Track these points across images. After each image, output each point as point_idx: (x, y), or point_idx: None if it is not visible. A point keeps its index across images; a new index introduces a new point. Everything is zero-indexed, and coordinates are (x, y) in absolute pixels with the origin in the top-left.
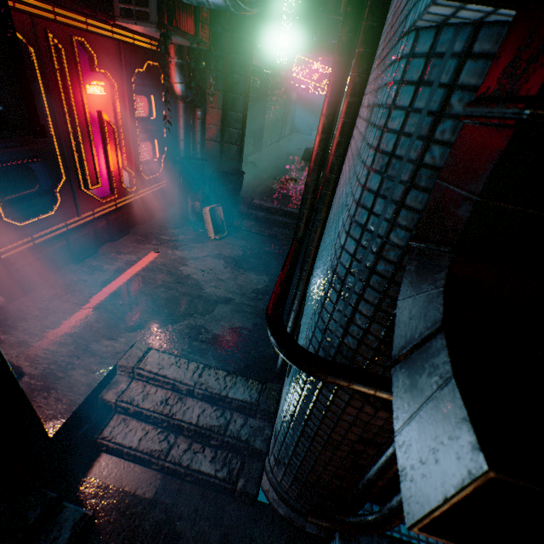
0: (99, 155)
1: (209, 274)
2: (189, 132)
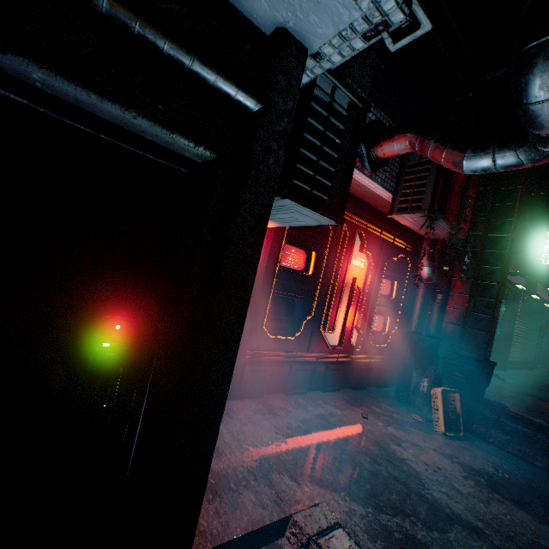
0: (340, 309)
1: (435, 472)
2: (423, 313)
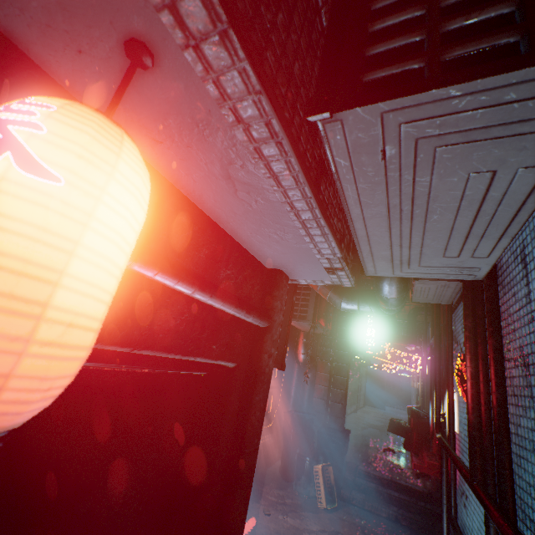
0: None
1: None
2: (298, 390)
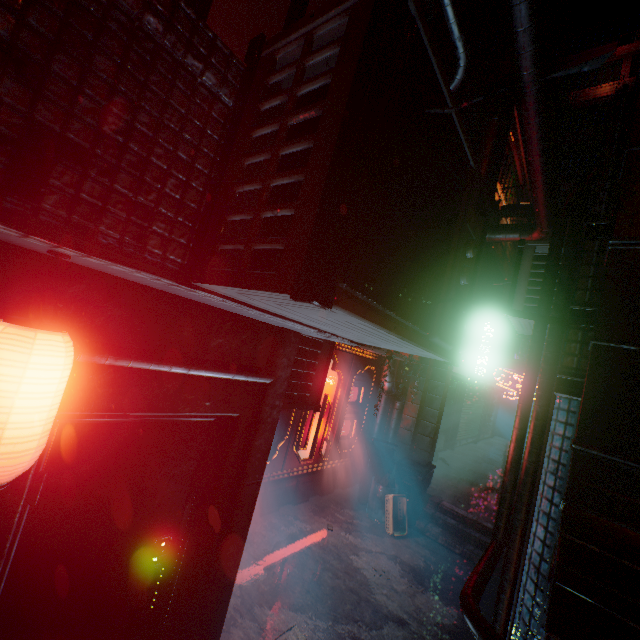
0: (313, 423)
1: (381, 576)
2: (385, 417)
